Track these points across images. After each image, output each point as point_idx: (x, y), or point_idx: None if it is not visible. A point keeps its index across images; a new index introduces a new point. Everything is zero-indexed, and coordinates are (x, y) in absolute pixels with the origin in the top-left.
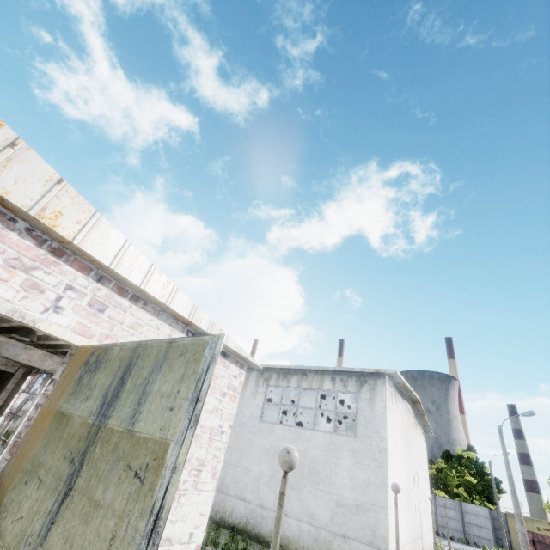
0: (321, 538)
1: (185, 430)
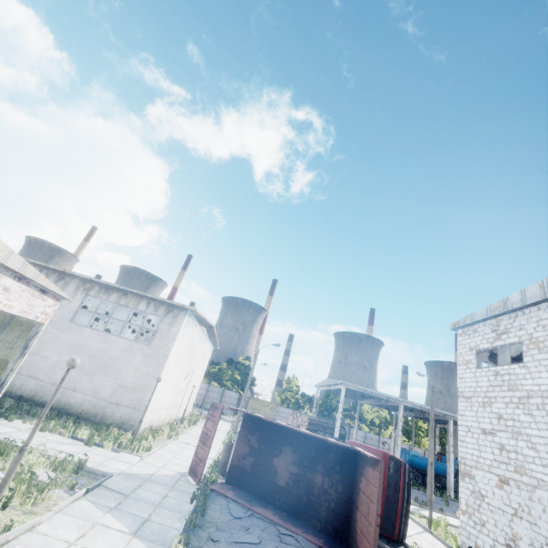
0: (100, 405)
1: (18, 358)
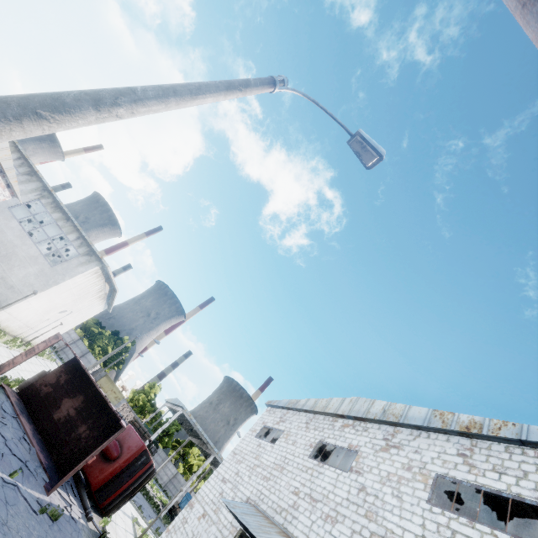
0: None
1: None
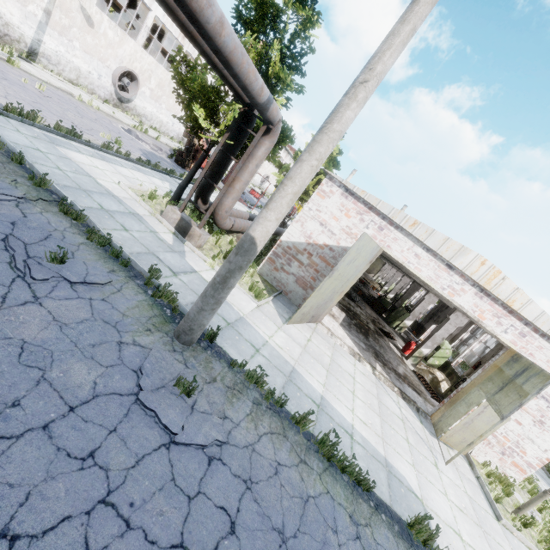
0: None
1: (534, 394)
